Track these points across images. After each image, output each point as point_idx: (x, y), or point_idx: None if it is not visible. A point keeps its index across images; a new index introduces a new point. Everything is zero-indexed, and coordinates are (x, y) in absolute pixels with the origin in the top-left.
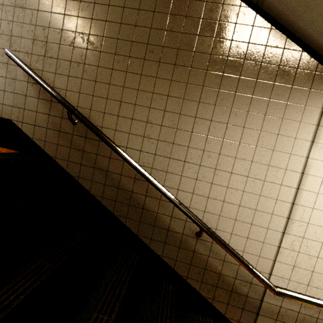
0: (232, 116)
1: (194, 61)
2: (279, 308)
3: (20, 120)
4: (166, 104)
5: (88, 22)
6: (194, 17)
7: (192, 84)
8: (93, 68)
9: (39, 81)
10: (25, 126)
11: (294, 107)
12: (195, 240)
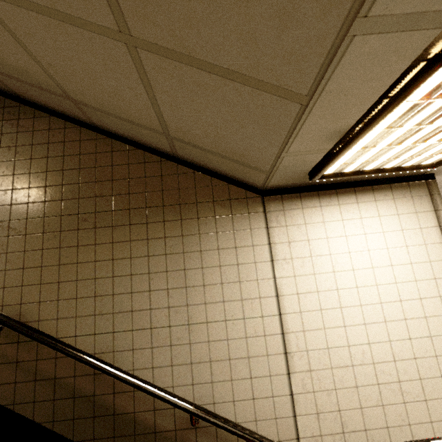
0: (187, 260)
1: (132, 217)
2: None
3: None
4: (113, 269)
5: (7, 209)
6: (121, 179)
7: (135, 240)
8: (19, 254)
9: None
10: None
11: (241, 233)
12: (194, 432)
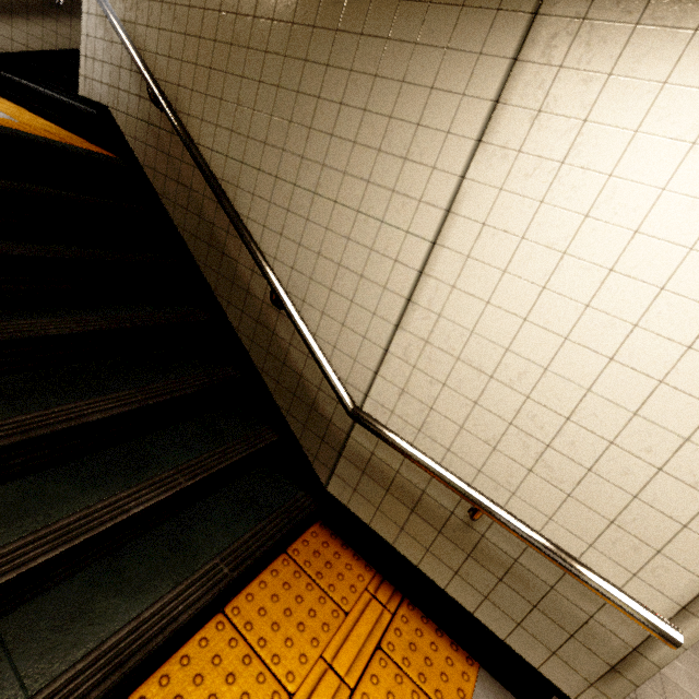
0: (351, 87)
1: None
2: (370, 456)
3: (115, 107)
4: (262, 68)
5: None
6: None
7: (299, 23)
8: (184, 11)
9: (122, 38)
10: (119, 116)
11: (458, 59)
12: (277, 315)
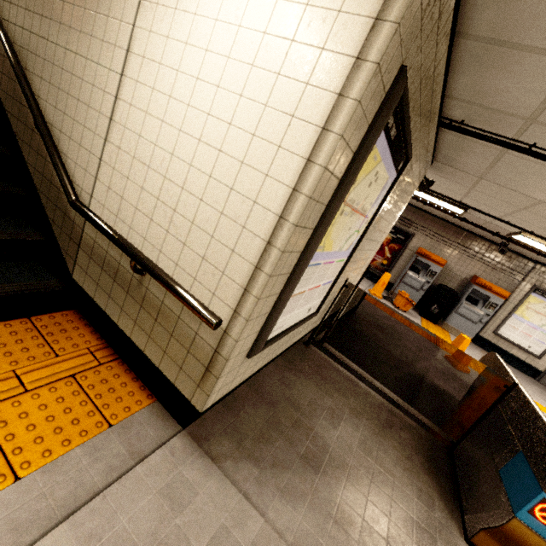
0: None
1: None
2: (94, 243)
3: None
4: None
5: None
6: None
7: None
8: None
9: None
10: None
11: None
12: None
